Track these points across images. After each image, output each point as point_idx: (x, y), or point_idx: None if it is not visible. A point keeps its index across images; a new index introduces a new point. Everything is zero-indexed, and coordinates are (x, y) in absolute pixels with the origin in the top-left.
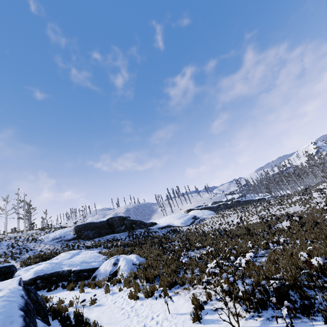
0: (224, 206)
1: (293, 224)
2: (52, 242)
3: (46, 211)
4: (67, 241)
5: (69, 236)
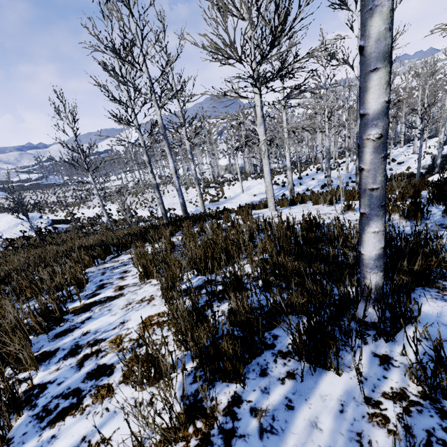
0: (20, 188)
1: (74, 200)
2: None
3: None
4: None
5: None
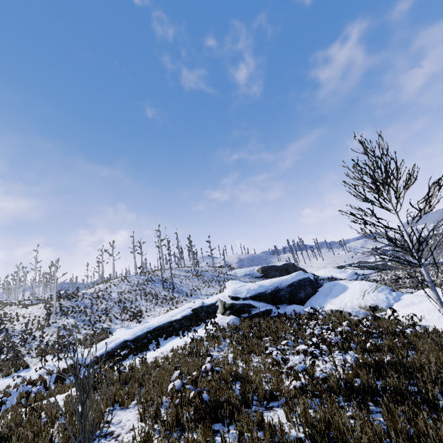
0: (384, 267)
1: None
2: (246, 277)
3: (197, 252)
4: (259, 278)
5: (257, 274)
